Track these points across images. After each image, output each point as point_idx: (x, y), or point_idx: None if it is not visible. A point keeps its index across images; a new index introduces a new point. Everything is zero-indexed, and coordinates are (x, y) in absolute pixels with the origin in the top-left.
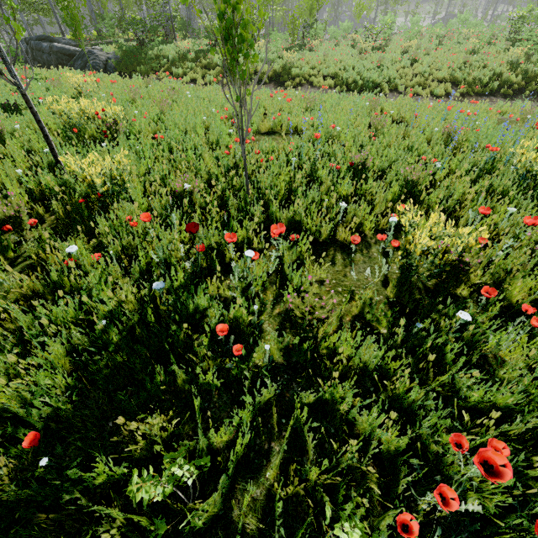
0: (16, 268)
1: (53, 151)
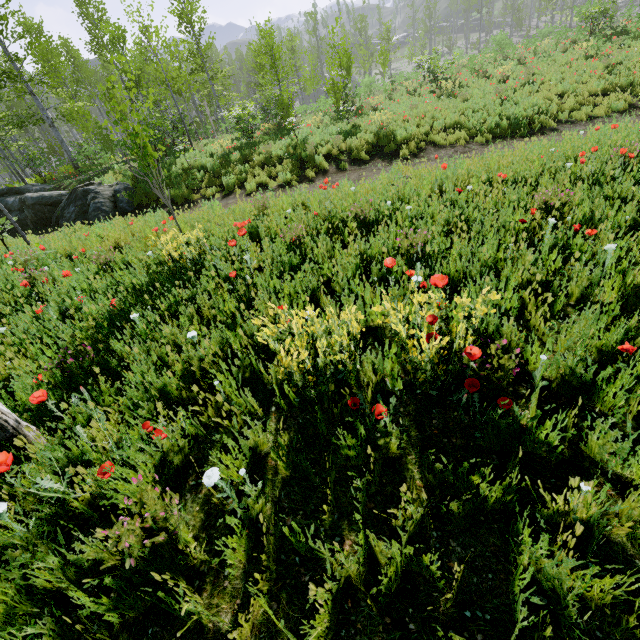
0: None
1: None
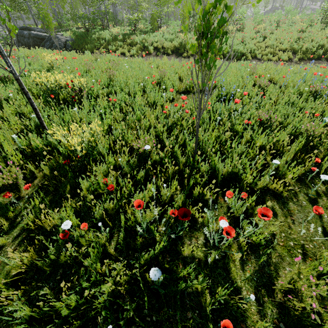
0: (15, 229)
1: (40, 119)
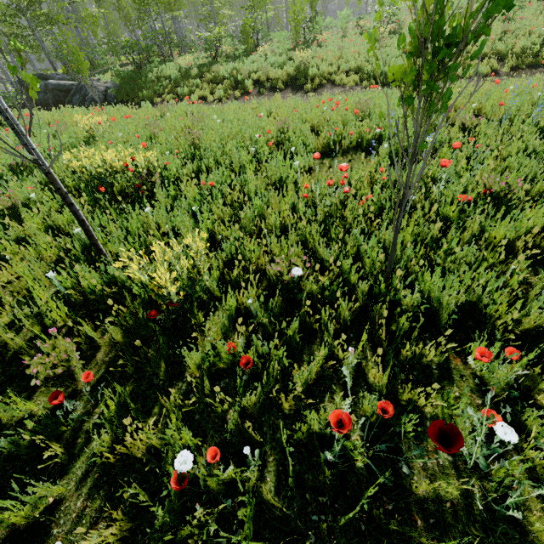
0: (78, 462)
1: (92, 239)
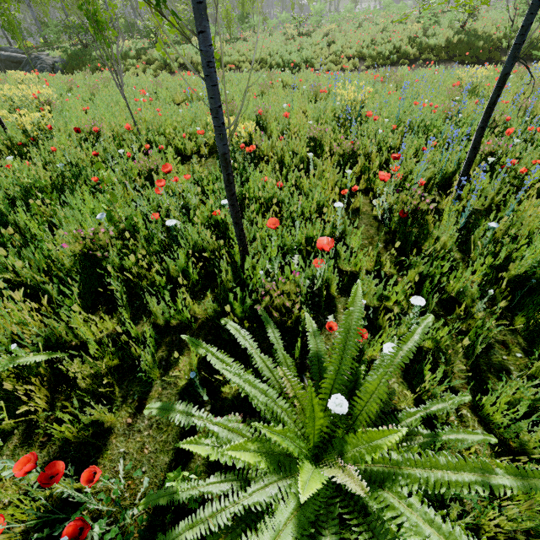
0: None
1: None
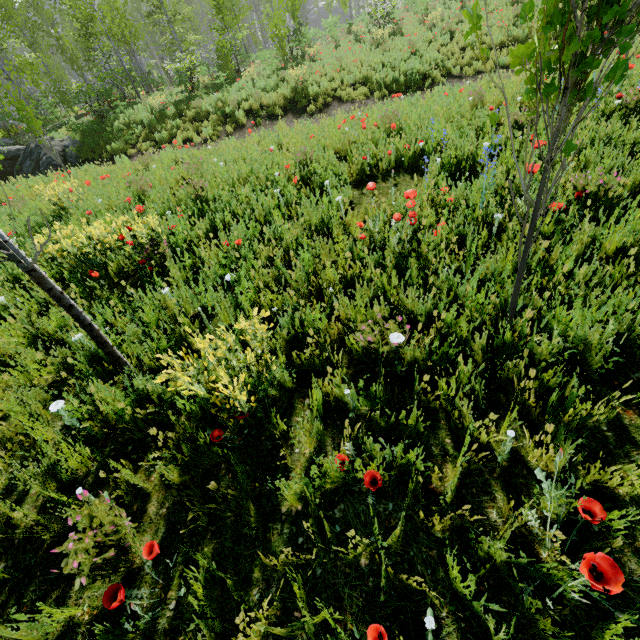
0: None
1: (105, 346)
